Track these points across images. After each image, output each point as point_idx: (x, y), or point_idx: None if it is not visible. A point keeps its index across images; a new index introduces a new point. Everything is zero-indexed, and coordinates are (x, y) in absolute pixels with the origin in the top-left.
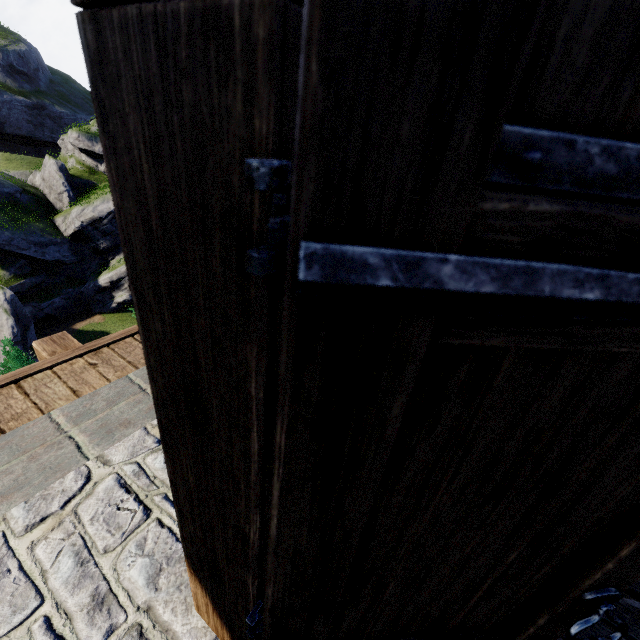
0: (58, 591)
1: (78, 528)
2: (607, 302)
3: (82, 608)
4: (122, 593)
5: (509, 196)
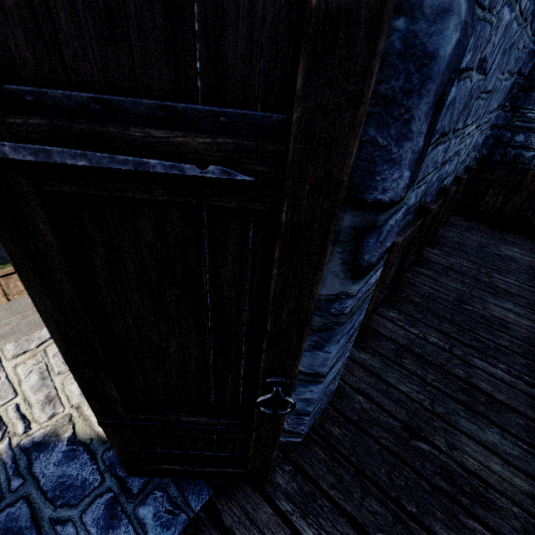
0: (26, 391)
1: (45, 359)
2: (94, 167)
3: (39, 402)
4: (64, 397)
5: (22, 116)
